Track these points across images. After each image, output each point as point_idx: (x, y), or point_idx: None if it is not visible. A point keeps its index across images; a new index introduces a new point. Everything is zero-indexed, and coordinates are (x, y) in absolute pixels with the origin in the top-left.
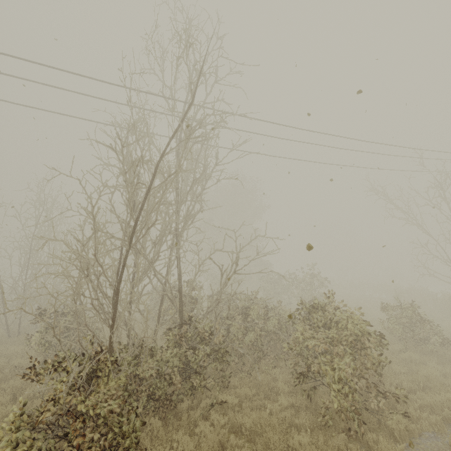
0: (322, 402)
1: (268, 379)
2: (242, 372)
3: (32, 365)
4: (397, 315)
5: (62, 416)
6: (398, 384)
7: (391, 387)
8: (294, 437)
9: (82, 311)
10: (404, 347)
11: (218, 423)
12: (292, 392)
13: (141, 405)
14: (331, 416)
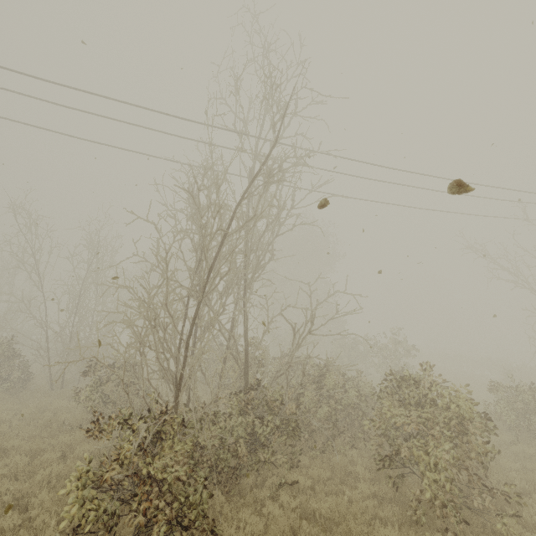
0: (412, 493)
1: (345, 461)
2: (312, 451)
3: (97, 419)
4: (506, 397)
5: (128, 476)
6: (508, 483)
7: (499, 485)
8: (380, 530)
9: (145, 365)
10: (515, 438)
11: (288, 505)
12: (374, 480)
13: (204, 476)
14: (424, 510)
